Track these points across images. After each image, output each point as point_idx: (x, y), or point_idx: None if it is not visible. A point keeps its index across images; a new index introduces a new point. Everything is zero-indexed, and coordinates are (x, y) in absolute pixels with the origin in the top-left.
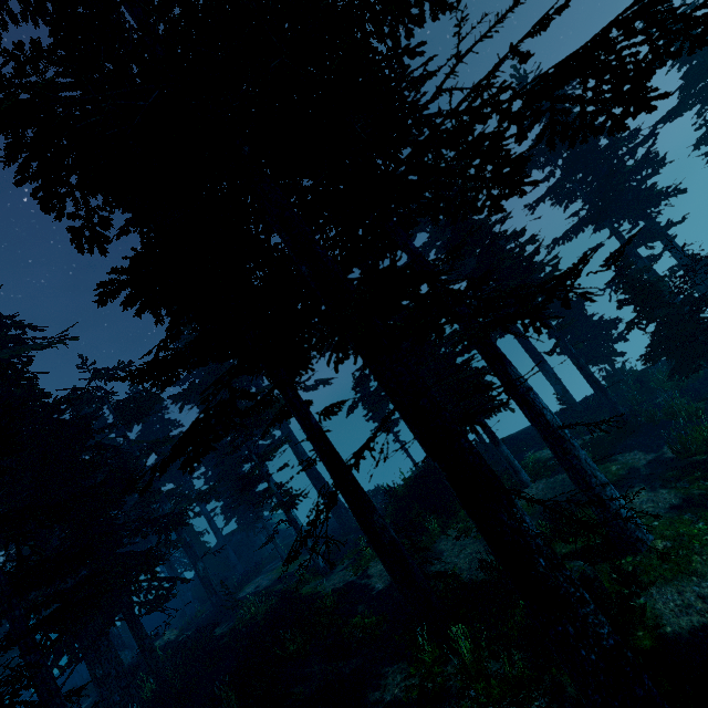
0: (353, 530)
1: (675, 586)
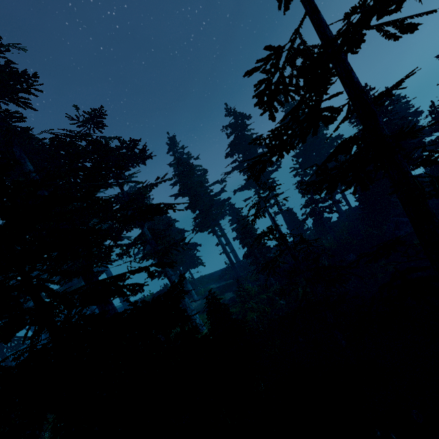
0: None
1: None
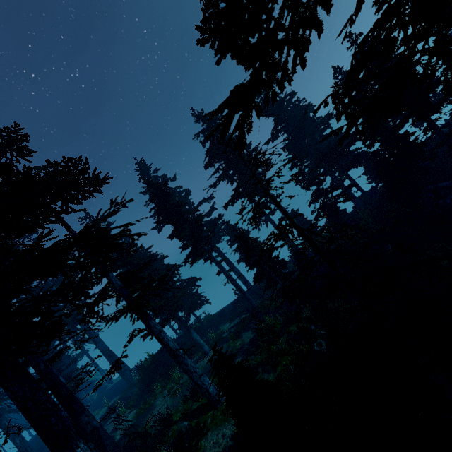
0: (133, 384)
1: (217, 430)
